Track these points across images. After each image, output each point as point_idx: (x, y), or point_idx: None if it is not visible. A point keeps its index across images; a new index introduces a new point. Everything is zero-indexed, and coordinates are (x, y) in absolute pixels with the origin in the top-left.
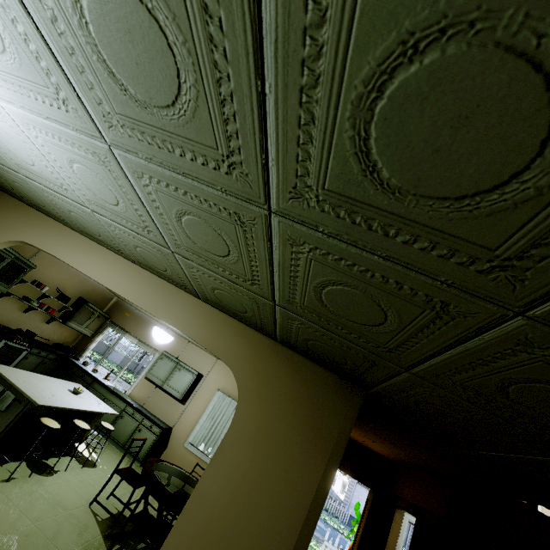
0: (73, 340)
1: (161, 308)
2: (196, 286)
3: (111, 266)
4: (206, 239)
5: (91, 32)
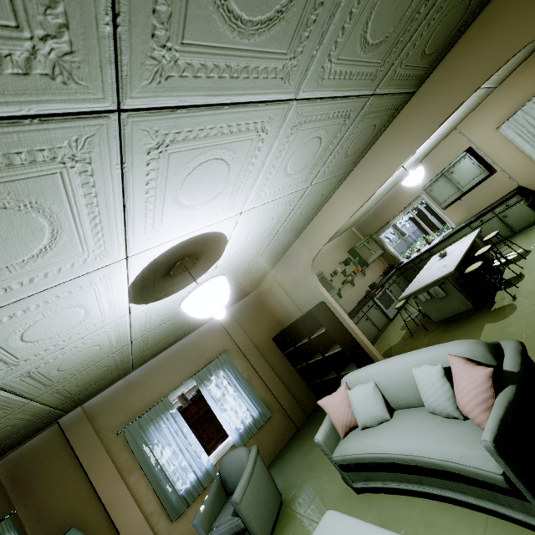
0: (383, 264)
1: (410, 143)
2: (405, 87)
3: (349, 194)
4: (395, 6)
5: (245, 20)
